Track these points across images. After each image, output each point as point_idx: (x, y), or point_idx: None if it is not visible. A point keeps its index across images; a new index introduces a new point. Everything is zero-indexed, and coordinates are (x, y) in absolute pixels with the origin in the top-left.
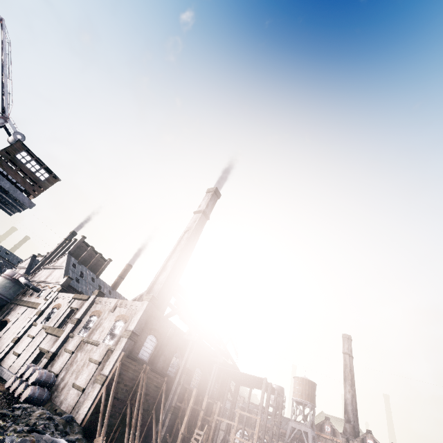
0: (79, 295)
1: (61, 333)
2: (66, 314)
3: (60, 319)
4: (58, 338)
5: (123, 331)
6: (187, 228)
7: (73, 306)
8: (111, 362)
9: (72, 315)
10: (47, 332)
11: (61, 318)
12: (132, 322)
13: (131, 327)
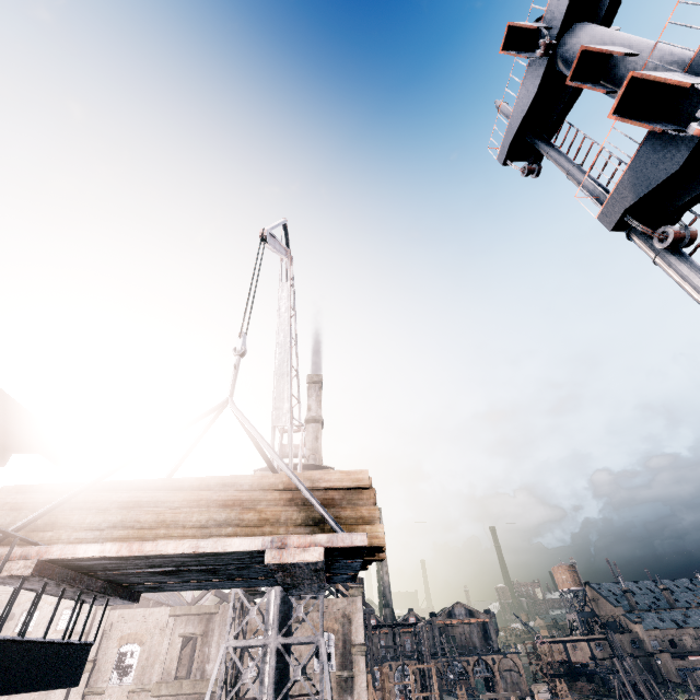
0: (190, 608)
1: (206, 685)
2: (178, 649)
3: (168, 662)
4: (199, 696)
5: (341, 646)
6: (308, 450)
7: (183, 630)
8: (361, 693)
9: (199, 648)
10: (161, 695)
11: (169, 658)
12: (356, 632)
13: (360, 639)
